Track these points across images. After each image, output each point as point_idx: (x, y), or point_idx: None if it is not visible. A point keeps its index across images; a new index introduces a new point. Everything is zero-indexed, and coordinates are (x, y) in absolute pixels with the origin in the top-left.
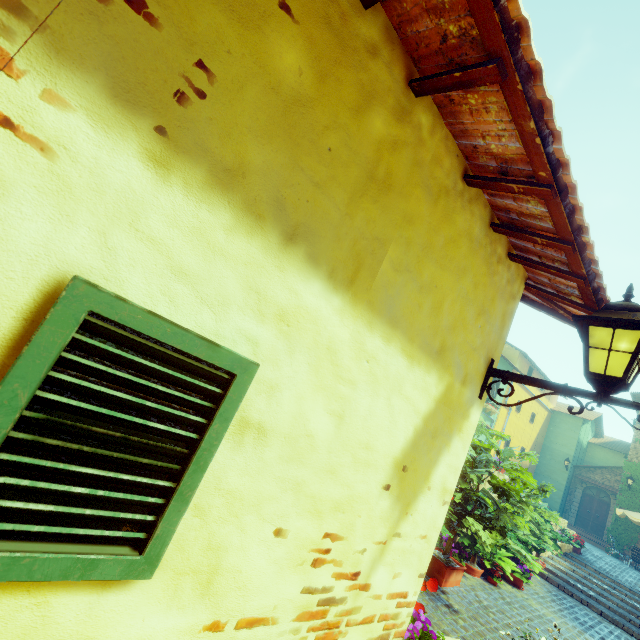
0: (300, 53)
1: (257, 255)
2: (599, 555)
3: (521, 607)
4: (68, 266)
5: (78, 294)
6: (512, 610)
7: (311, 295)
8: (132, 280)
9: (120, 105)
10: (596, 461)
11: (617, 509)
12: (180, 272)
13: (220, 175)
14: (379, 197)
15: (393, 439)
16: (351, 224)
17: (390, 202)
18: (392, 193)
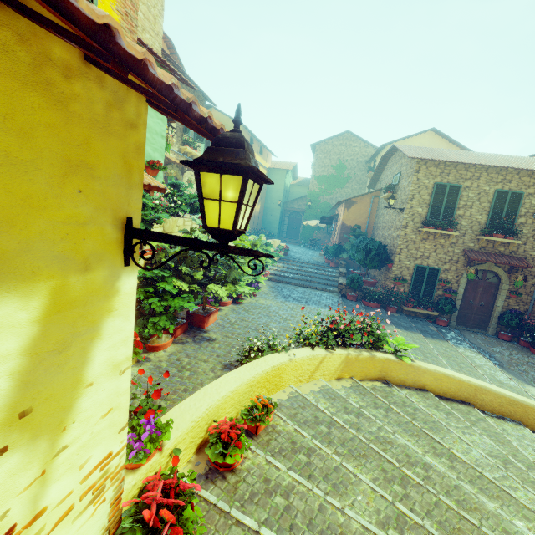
0: None
1: None
2: (296, 251)
3: (255, 309)
4: None
5: None
6: (249, 314)
7: None
8: None
9: None
10: (295, 195)
11: (304, 222)
12: None
13: None
14: None
15: None
16: None
17: None
18: None
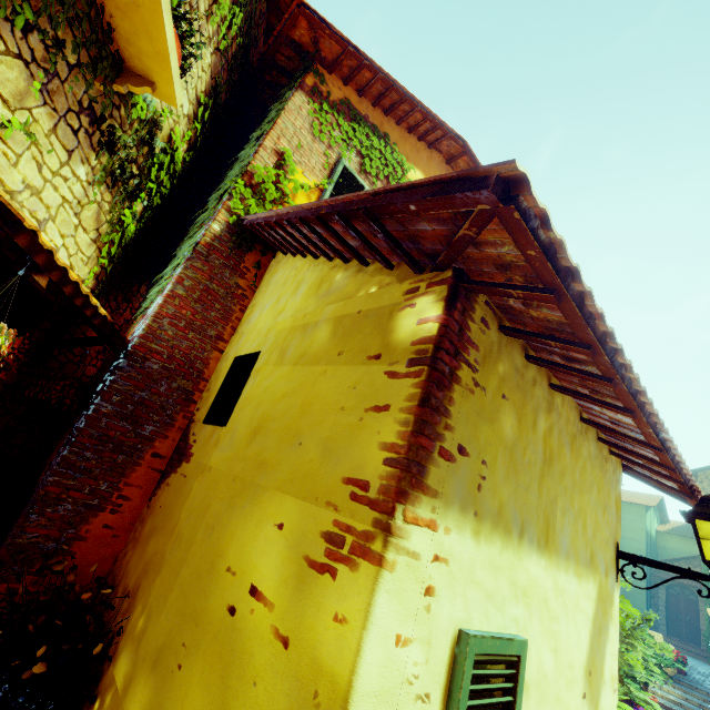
0: (511, 415)
1: (511, 558)
2: (705, 671)
3: None
4: (456, 625)
5: (471, 646)
6: None
7: (533, 566)
8: (474, 615)
9: (463, 512)
10: (670, 552)
11: (708, 609)
12: (488, 595)
13: (494, 519)
14: (549, 471)
15: (581, 650)
16: (541, 501)
17: (553, 469)
18: (553, 462)
